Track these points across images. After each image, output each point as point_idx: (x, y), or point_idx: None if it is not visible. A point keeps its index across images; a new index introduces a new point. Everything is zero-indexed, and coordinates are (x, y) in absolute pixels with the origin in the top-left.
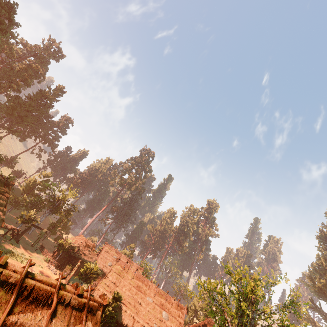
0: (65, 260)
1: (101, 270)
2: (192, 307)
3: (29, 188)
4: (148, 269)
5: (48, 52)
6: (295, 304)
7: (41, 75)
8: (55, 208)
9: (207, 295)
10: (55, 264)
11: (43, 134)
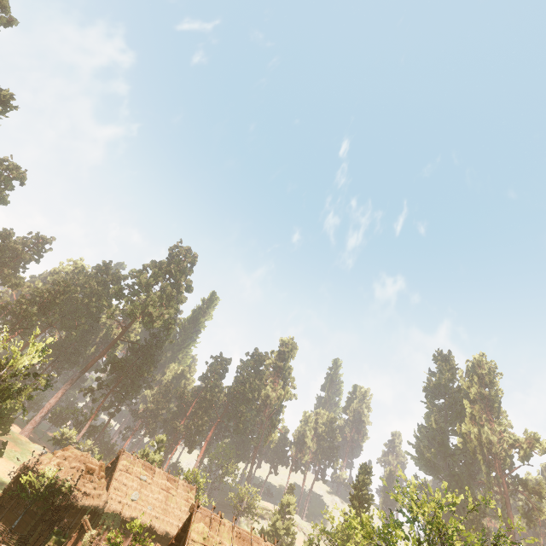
0: (38, 521)
1: (118, 516)
2: (271, 533)
3: None
4: (201, 483)
5: None
6: (515, 543)
7: None
8: None
9: (294, 506)
10: (16, 539)
11: None
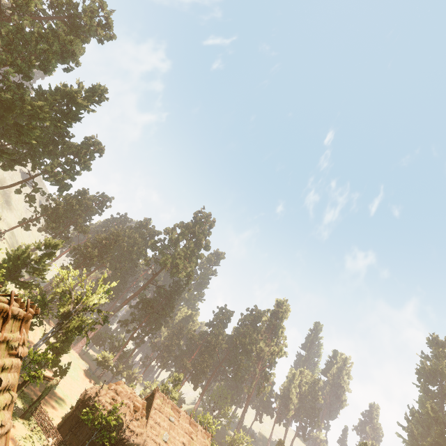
0: None
1: None
2: None
3: (14, 268)
4: (212, 429)
5: (92, 21)
6: None
7: (68, 57)
8: (69, 319)
9: None
10: None
11: (49, 163)
